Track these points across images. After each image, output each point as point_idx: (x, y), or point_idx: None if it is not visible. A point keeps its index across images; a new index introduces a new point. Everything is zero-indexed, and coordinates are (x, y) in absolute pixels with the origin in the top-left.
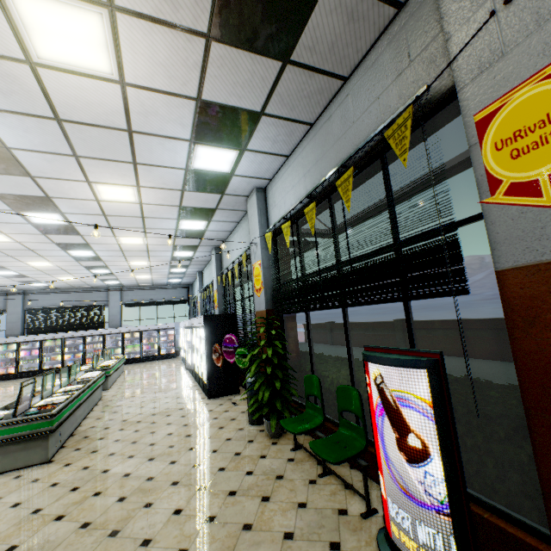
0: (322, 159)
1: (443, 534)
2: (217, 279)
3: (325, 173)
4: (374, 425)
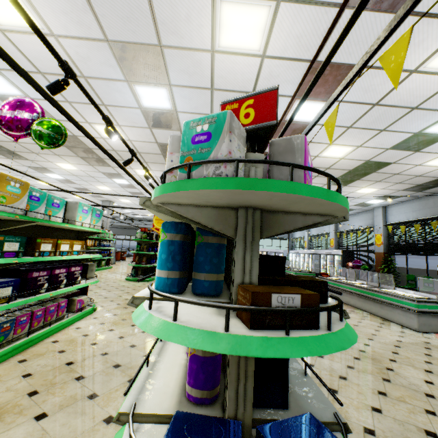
0: (422, 210)
1: None
2: (334, 233)
3: (423, 215)
4: None
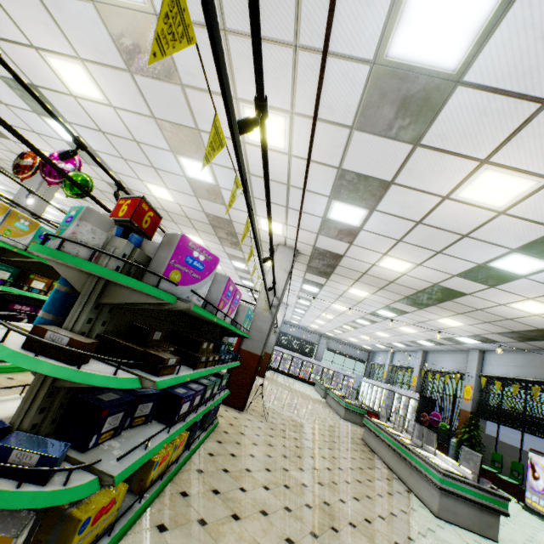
0: (526, 367)
1: (543, 500)
2: (419, 370)
3: (527, 374)
4: (527, 471)
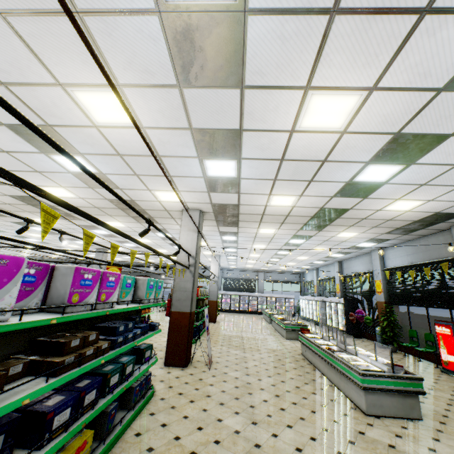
0: (416, 254)
1: None
2: (339, 278)
3: (417, 259)
4: (437, 340)
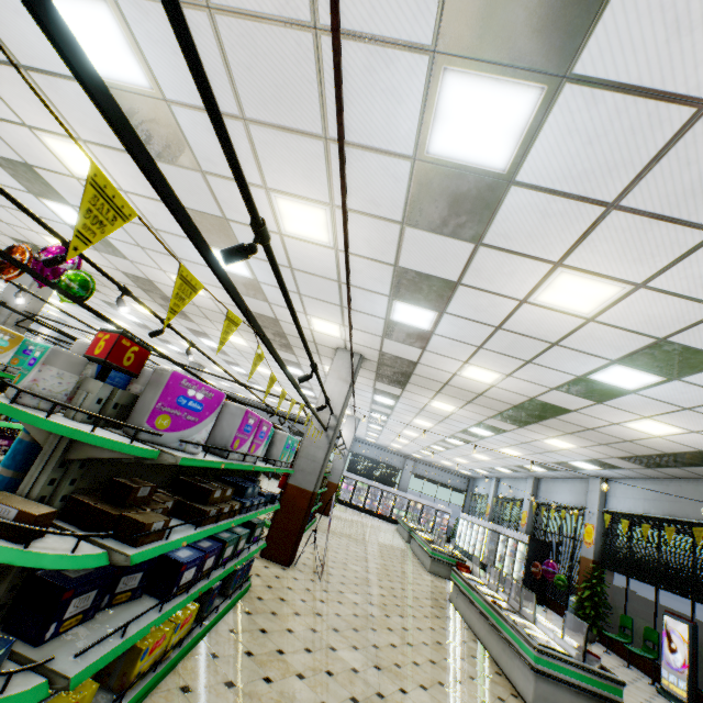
0: (658, 501)
1: (683, 681)
2: (530, 503)
3: (659, 510)
4: (662, 641)
